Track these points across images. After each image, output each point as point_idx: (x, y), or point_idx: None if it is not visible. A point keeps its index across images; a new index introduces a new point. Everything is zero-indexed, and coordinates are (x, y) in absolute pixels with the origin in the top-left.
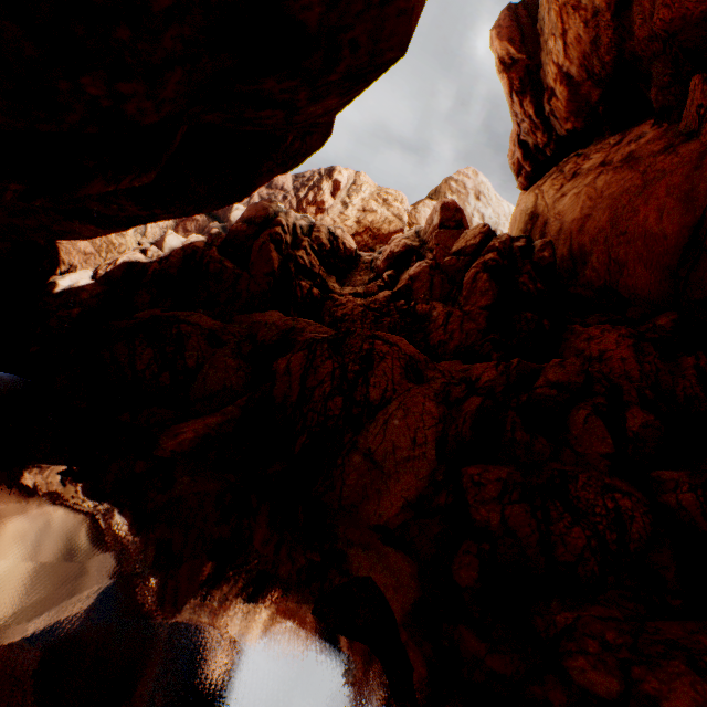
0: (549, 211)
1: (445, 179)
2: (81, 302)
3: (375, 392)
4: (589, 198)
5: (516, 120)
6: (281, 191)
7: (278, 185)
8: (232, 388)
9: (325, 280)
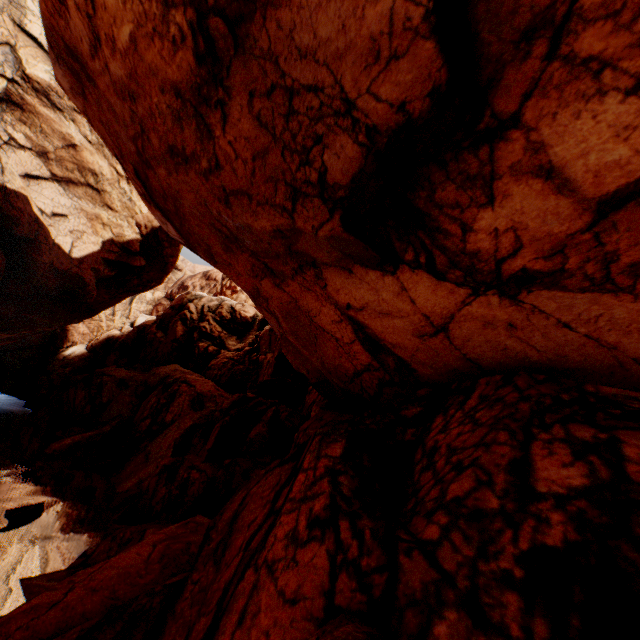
0: None
1: None
2: (73, 363)
3: (170, 416)
4: None
5: None
6: (214, 281)
7: (213, 277)
8: (123, 415)
9: (223, 339)
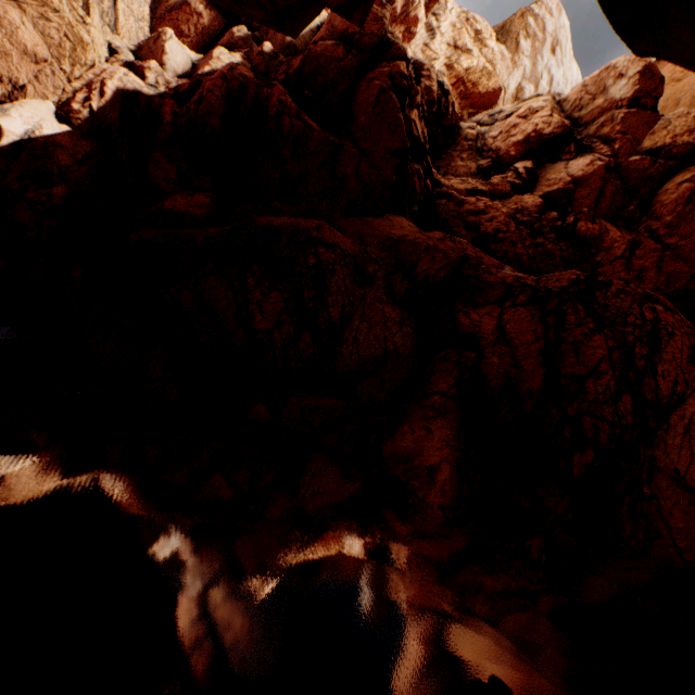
0: None
1: (522, 10)
2: (60, 172)
3: (663, 386)
4: None
5: None
6: None
7: None
8: (397, 353)
9: (429, 163)
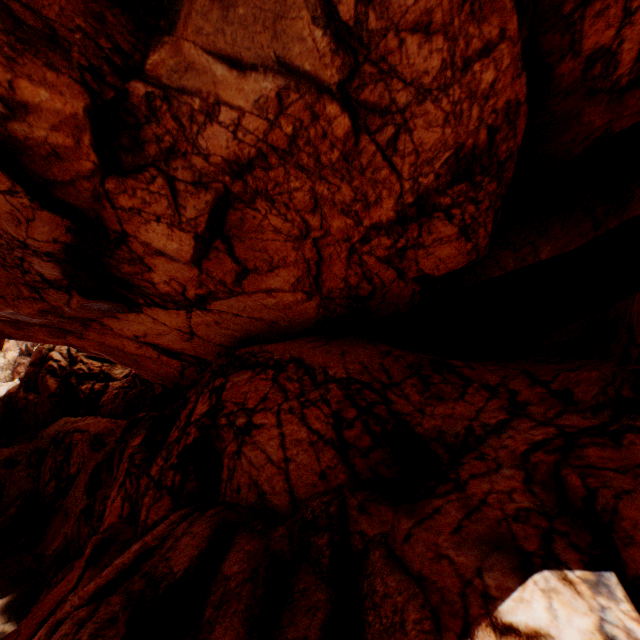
0: None
1: None
2: None
3: (74, 468)
4: None
5: None
6: None
7: None
8: (26, 490)
9: (108, 372)
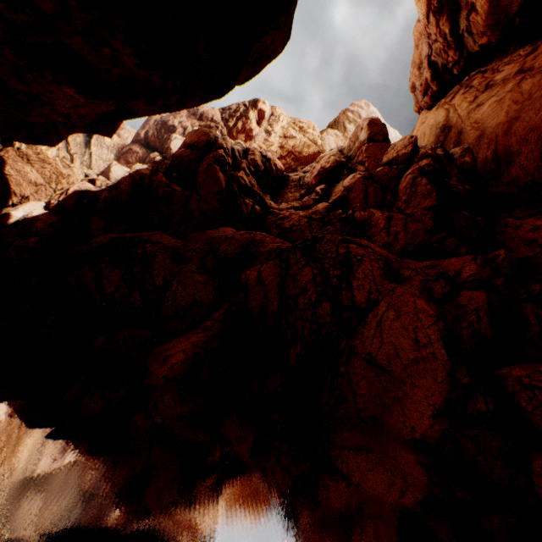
0: (464, 122)
1: (343, 111)
2: (36, 231)
3: (359, 295)
4: (515, 102)
5: (428, 42)
6: (211, 122)
7: (208, 117)
8: (203, 302)
9: (263, 197)
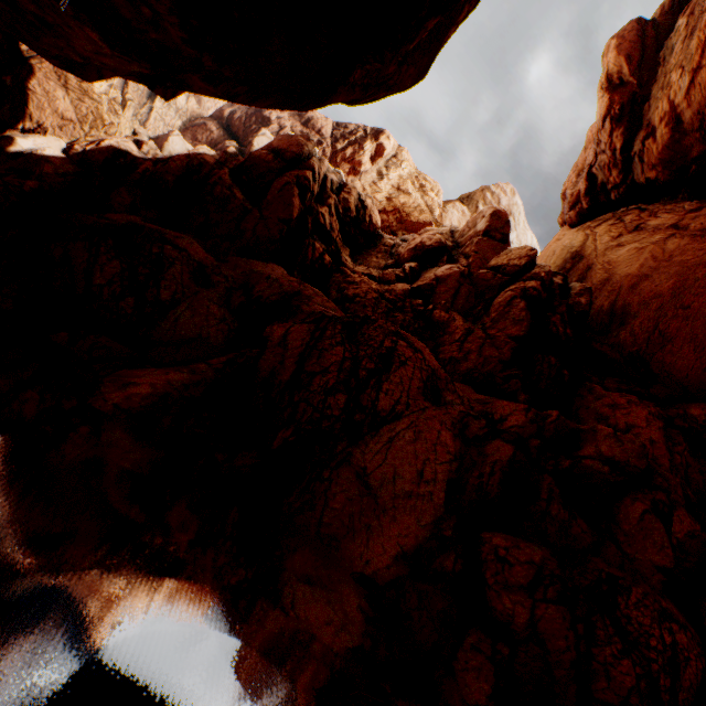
0: (597, 257)
1: (482, 187)
2: (40, 174)
3: (385, 401)
4: (653, 257)
5: (595, 149)
6: (317, 134)
7: (316, 126)
8: (208, 341)
9: (340, 249)
